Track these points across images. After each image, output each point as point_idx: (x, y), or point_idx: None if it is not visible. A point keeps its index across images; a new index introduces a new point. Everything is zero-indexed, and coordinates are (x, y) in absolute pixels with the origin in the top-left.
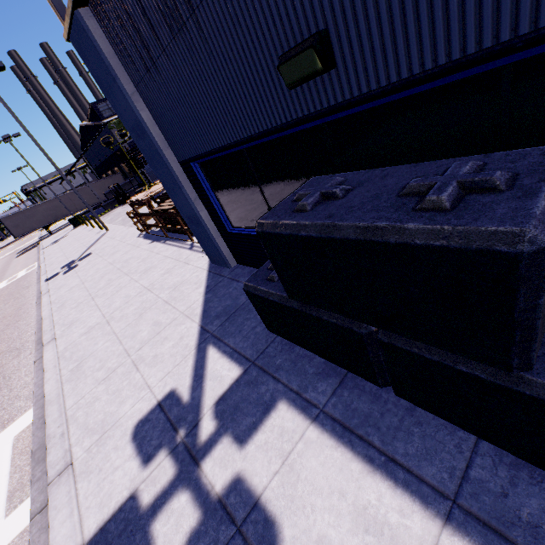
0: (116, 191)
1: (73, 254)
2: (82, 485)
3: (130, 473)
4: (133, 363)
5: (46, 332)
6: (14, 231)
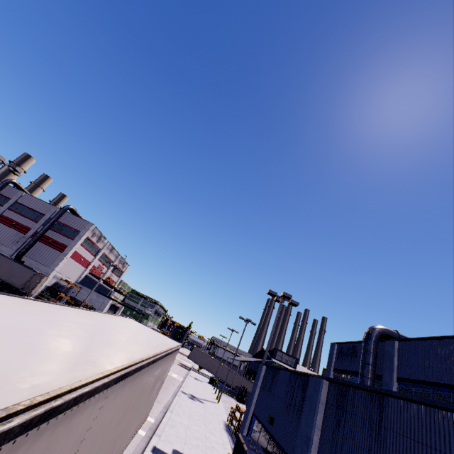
0: (242, 390)
1: (198, 393)
2: (160, 441)
3: (169, 451)
4: (185, 442)
5: (171, 407)
6: (191, 354)
